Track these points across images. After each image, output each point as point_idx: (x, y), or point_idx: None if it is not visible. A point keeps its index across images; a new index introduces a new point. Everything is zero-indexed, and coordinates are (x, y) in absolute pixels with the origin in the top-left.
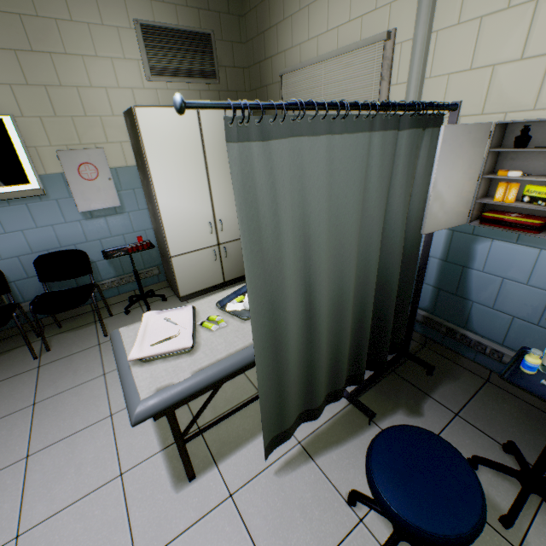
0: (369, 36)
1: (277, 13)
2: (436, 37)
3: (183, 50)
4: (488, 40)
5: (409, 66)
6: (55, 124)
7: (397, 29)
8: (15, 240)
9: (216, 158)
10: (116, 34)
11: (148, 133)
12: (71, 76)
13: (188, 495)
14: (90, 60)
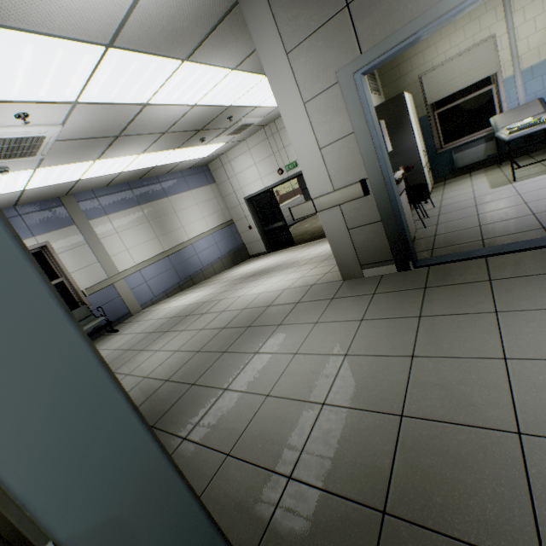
0: (479, 41)
1: (409, 54)
2: (516, 29)
3: (372, 80)
4: (539, 22)
5: (509, 41)
6: None
7: (495, 33)
8: None
9: (414, 118)
10: None
11: (407, 104)
12: None
13: None
14: None
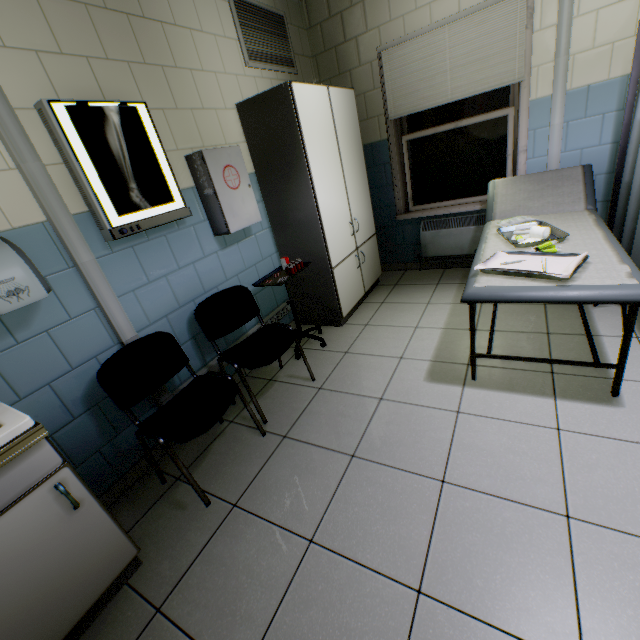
0: None
1: None
2: None
3: (267, 33)
4: None
5: (559, 9)
6: (178, 120)
7: None
8: (160, 291)
9: (343, 146)
10: (214, 6)
11: (302, 115)
12: (183, 55)
13: (633, 402)
14: (196, 35)
